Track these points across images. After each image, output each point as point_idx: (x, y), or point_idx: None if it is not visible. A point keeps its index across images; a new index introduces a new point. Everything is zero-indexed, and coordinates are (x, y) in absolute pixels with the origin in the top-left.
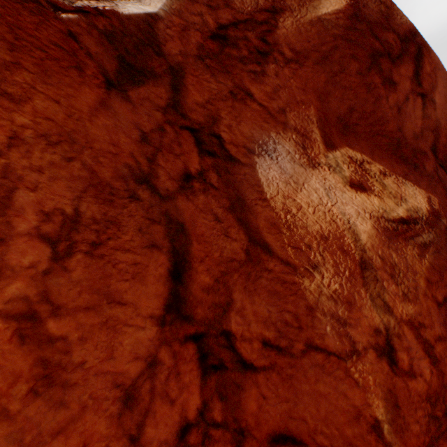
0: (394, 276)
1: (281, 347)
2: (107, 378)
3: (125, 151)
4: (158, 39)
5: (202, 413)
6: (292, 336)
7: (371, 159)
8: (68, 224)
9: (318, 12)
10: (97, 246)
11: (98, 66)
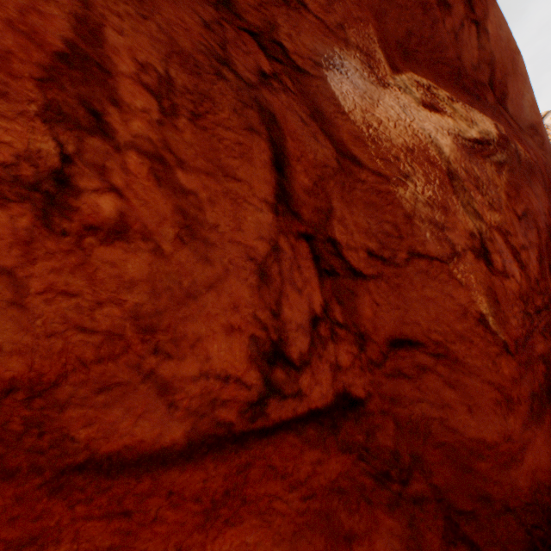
0: (479, 188)
1: (384, 258)
2: (241, 249)
3: (194, 30)
4: None
5: (326, 311)
6: (394, 247)
7: (436, 86)
8: (164, 84)
9: None
10: (197, 117)
11: None
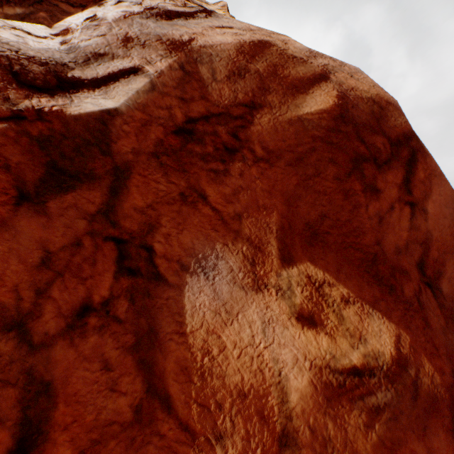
0: None
1: None
2: None
3: (8, 283)
4: (110, 136)
5: None
6: None
7: (335, 279)
8: None
9: (299, 110)
10: None
11: (14, 178)
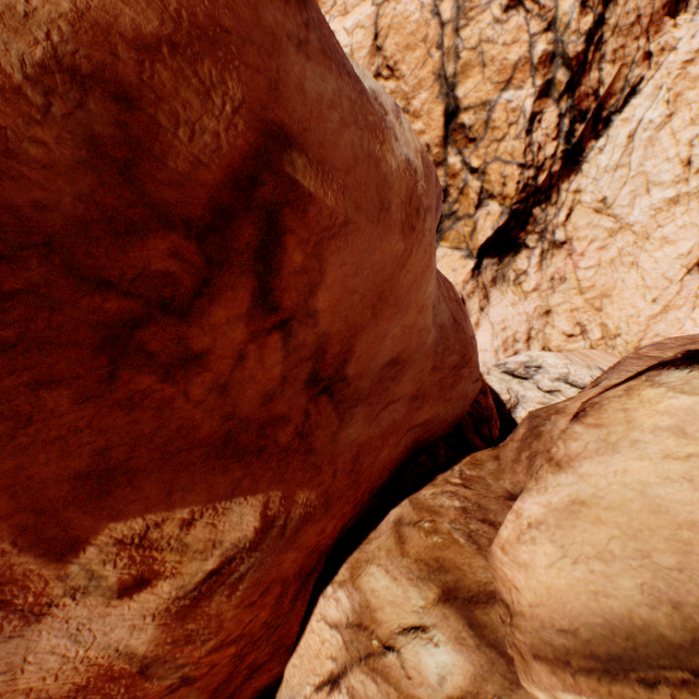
0: (192, 639)
1: None
2: None
3: None
4: None
5: None
6: None
7: (166, 511)
8: None
9: None
10: None
11: None
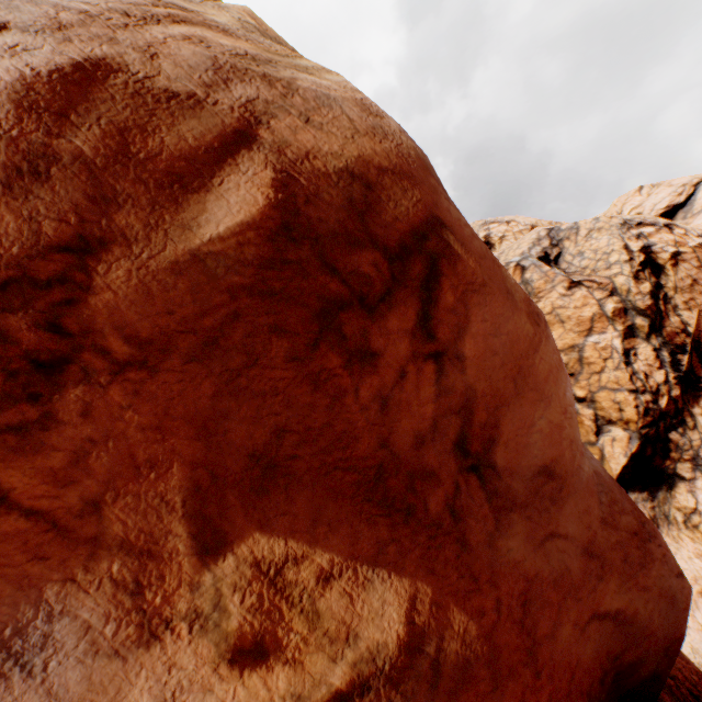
0: None
1: None
2: None
3: None
4: None
5: None
6: None
7: (308, 544)
8: None
9: (194, 236)
10: None
11: None
